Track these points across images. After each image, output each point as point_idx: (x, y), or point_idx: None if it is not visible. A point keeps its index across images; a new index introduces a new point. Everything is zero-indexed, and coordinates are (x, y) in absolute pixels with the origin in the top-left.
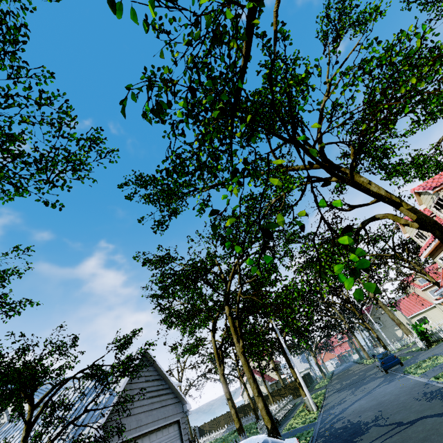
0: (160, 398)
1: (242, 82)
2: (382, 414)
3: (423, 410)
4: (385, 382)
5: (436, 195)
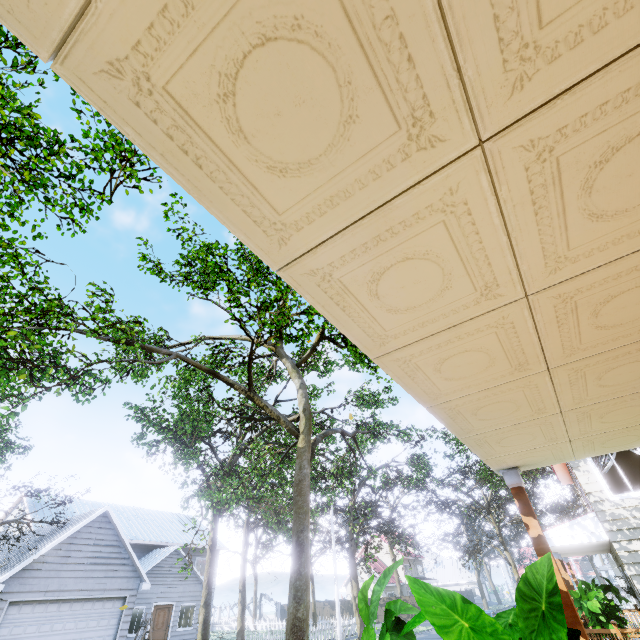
0: (108, 567)
1: None
2: None
3: None
4: None
5: None
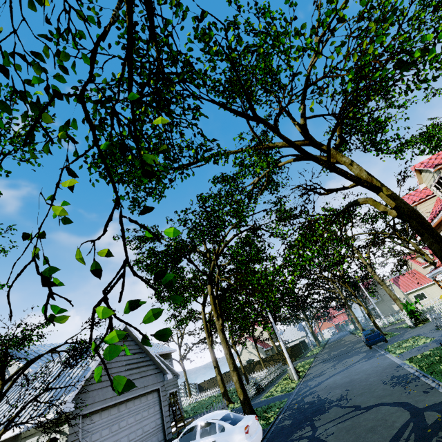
0: (139, 369)
1: (132, 52)
2: (348, 394)
3: (383, 395)
4: (365, 358)
5: (437, 174)
